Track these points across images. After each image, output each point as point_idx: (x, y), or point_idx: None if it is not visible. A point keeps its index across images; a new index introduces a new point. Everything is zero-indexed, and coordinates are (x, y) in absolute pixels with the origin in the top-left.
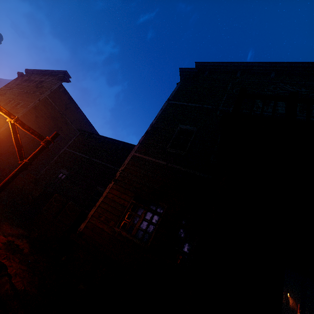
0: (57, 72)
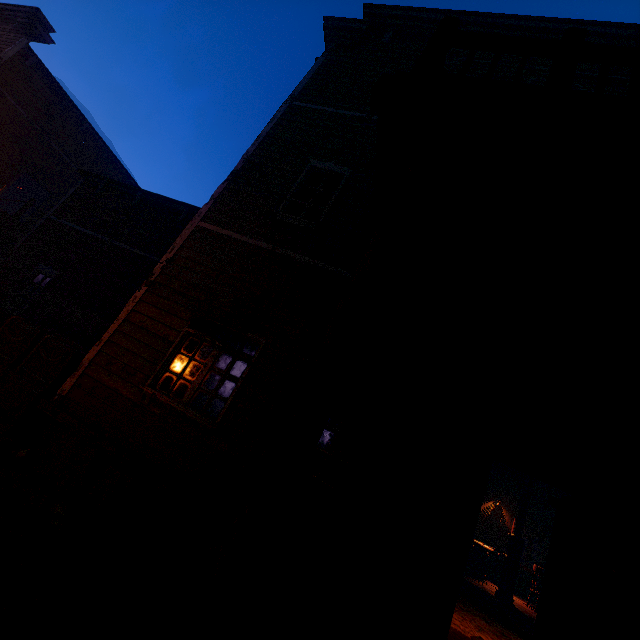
0: (14, 10)
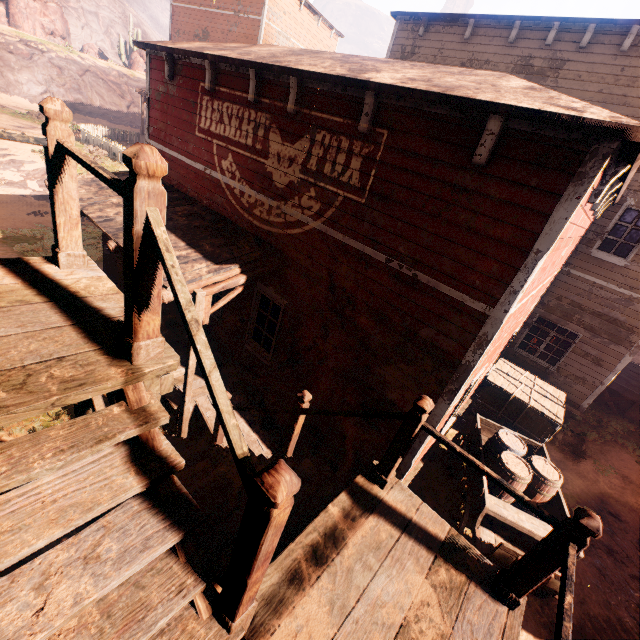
0: None
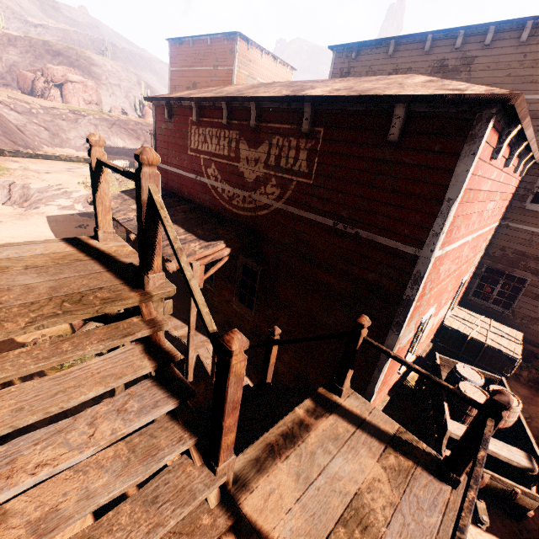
0: None
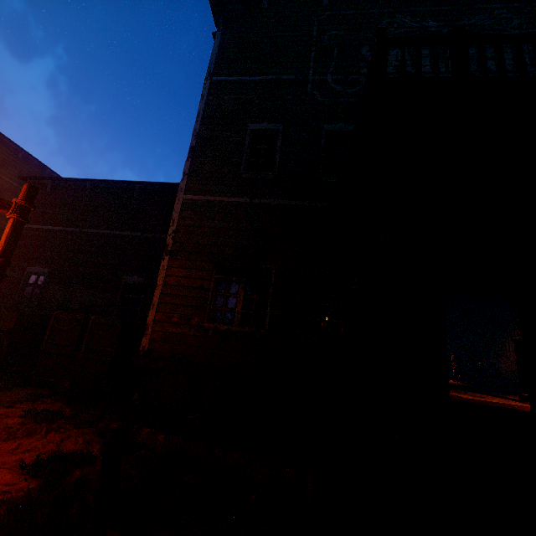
0: None
